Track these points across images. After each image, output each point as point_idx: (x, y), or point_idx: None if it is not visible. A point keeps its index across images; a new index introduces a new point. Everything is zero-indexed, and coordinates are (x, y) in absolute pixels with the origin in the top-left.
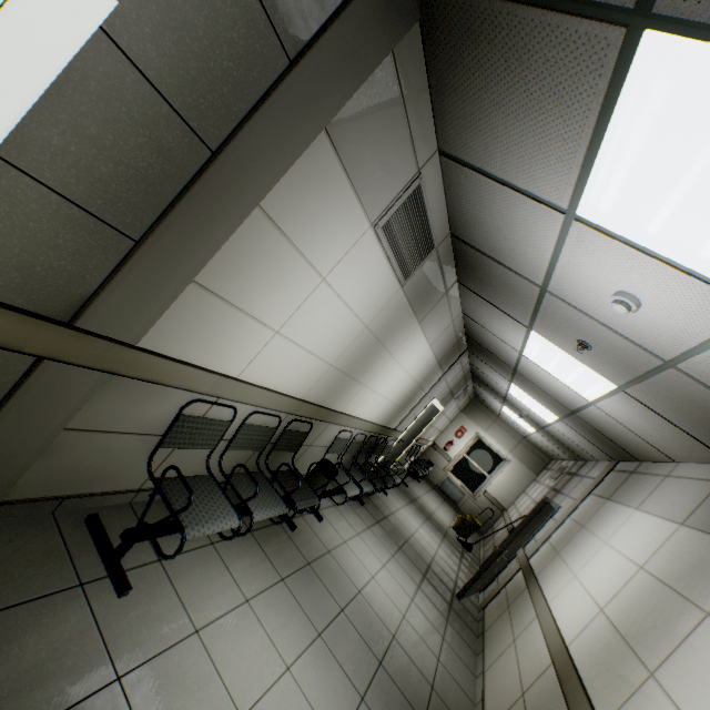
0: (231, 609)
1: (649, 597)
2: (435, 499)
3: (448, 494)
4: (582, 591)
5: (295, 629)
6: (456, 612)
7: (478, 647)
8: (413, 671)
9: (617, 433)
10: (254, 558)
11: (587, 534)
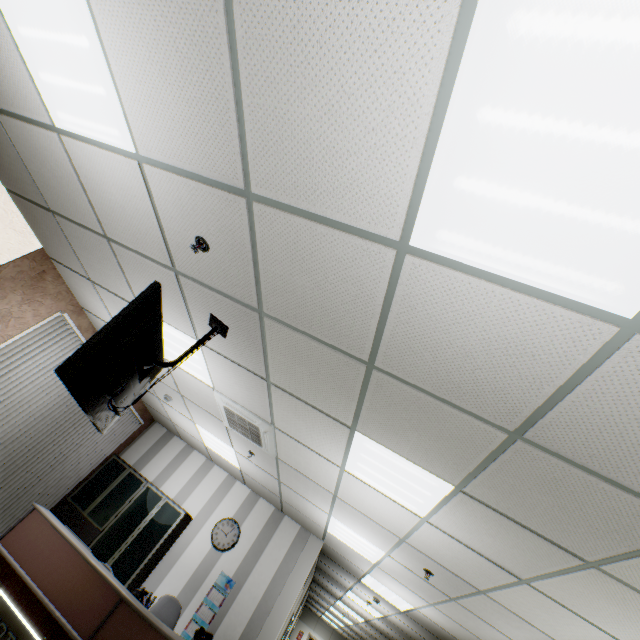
0: None
1: None
2: None
3: None
4: None
5: None
6: None
7: None
8: None
9: (359, 633)
10: None
11: None
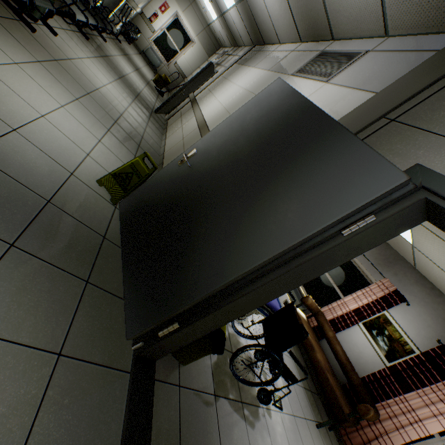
0: (5, 64)
1: (244, 98)
2: (142, 62)
3: (151, 60)
4: (218, 103)
5: (60, 92)
6: (154, 118)
7: (164, 133)
8: (133, 130)
9: (263, 19)
10: (7, 38)
11: (227, 81)
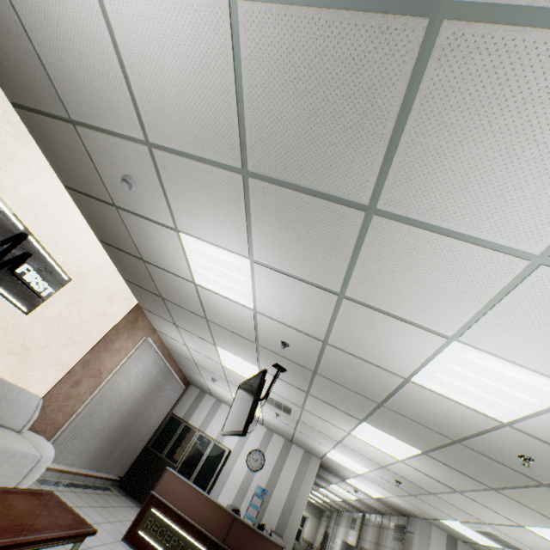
0: None
1: None
2: None
3: None
4: None
5: None
6: None
7: None
8: None
9: (334, 506)
10: None
11: (335, 537)
